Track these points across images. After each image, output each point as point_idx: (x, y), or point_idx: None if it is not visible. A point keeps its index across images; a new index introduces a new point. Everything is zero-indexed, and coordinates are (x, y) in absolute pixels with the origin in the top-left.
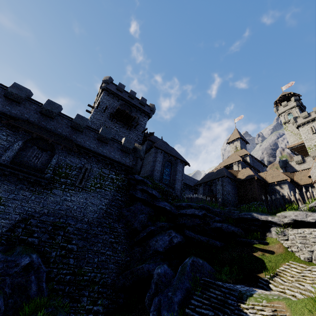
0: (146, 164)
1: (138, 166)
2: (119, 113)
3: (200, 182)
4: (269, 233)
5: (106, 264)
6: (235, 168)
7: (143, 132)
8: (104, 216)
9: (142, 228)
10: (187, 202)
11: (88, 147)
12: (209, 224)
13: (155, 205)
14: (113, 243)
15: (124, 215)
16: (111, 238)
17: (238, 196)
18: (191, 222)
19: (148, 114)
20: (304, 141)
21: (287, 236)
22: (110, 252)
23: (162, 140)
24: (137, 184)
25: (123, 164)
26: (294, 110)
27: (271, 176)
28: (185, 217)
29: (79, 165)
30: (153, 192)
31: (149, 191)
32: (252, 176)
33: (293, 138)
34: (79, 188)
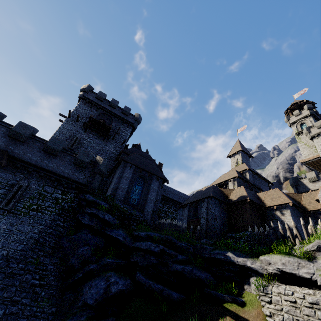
0: (113, 181)
1: (95, 183)
2: (93, 122)
3: (186, 202)
4: (248, 286)
5: (16, 318)
6: (230, 185)
7: (123, 144)
8: (33, 248)
9: (81, 265)
10: (147, 231)
11: (27, 160)
12: (167, 266)
13: (107, 234)
14: (36, 286)
15: (62, 246)
16: (35, 279)
17: (228, 222)
18: (145, 261)
19: (132, 124)
20: (320, 154)
21: (269, 295)
22: (27, 299)
23: (145, 153)
24: (87, 206)
25: (74, 180)
26: (307, 119)
27: (271, 197)
28: (140, 252)
29: (11, 182)
30: (106, 216)
31: (100, 216)
32: (244, 197)
33: (307, 150)
34: (5, 210)
